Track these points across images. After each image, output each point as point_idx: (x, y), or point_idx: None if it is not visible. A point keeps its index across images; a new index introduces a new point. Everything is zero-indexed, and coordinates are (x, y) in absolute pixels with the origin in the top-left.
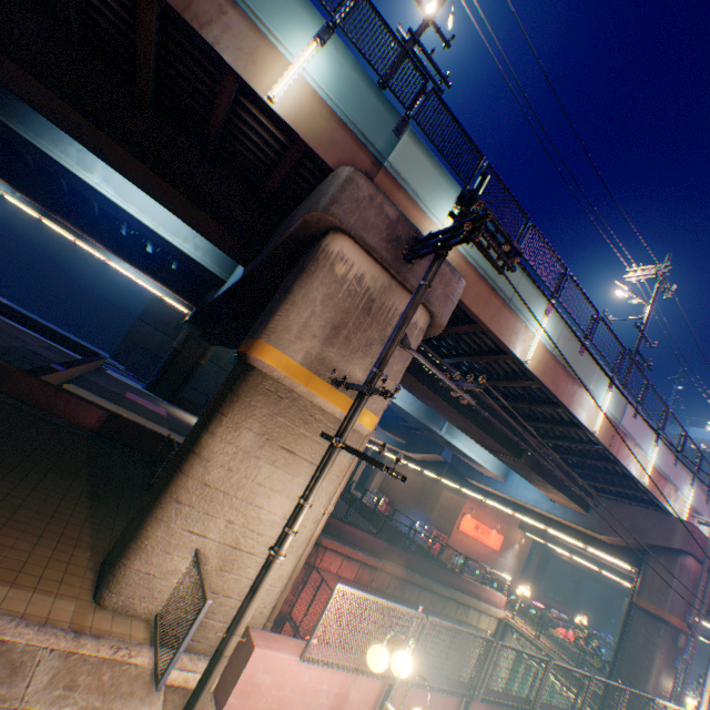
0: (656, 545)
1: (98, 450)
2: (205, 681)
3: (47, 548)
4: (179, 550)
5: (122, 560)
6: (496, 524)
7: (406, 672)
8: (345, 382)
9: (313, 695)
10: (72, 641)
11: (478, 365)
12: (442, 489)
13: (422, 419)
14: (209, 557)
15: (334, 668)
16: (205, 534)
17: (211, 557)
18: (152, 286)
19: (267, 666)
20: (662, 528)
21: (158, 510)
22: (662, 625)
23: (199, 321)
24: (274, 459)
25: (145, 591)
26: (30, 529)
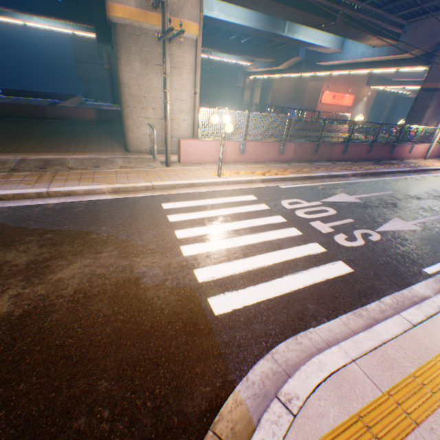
0: None
1: (104, 127)
2: (167, 151)
3: (103, 147)
4: (142, 127)
5: (126, 137)
6: (348, 90)
7: (228, 121)
8: (155, 3)
9: (212, 153)
10: (124, 157)
11: None
12: (307, 84)
13: (267, 31)
14: (155, 126)
15: (216, 143)
16: (148, 118)
17: (156, 126)
18: (61, 28)
19: (189, 146)
20: None
21: (124, 115)
22: (435, 93)
23: (102, 37)
24: (156, 74)
25: (141, 144)
26: (95, 145)
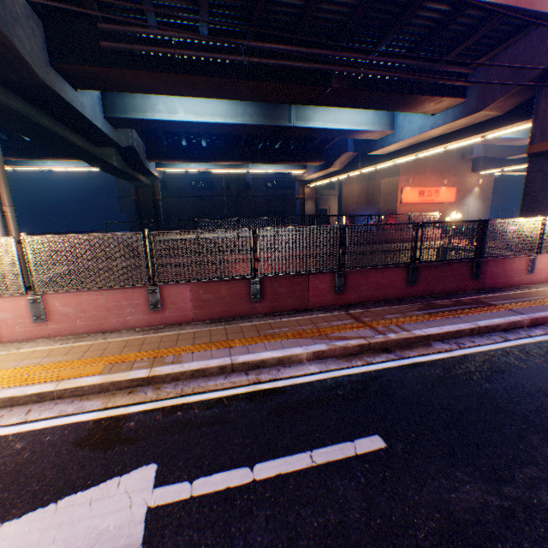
0: (542, 73)
1: None
2: None
3: None
4: None
5: None
6: (442, 182)
7: None
8: None
9: None
10: None
11: (177, 3)
12: (379, 182)
13: (263, 123)
14: None
15: None
16: None
17: None
18: (75, 167)
19: None
20: (546, 45)
21: None
22: None
23: None
24: None
25: None
26: None
